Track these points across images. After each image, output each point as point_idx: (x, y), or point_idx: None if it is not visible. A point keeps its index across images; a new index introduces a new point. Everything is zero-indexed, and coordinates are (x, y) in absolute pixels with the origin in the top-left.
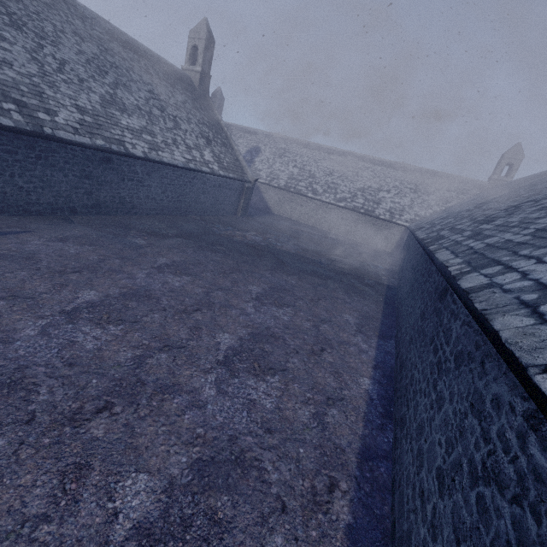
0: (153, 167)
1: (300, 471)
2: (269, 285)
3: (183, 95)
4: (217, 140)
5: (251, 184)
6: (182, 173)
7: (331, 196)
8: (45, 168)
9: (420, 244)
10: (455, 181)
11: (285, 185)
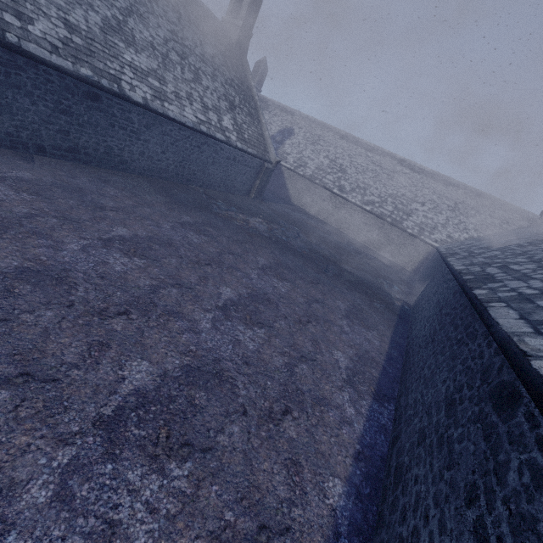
0: (154, 120)
1: None
2: (250, 289)
3: (214, 48)
4: (243, 108)
5: (272, 165)
6: (190, 134)
7: (358, 196)
8: (5, 88)
9: (457, 279)
10: (501, 207)
11: (311, 175)
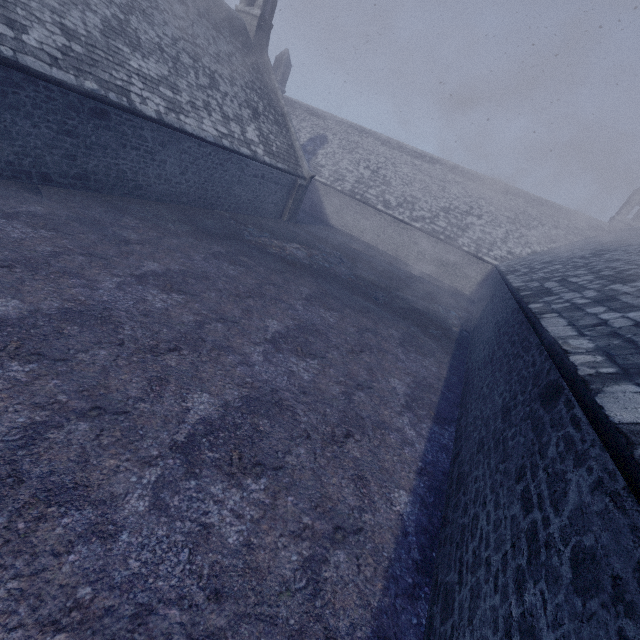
0: (170, 136)
1: None
2: (297, 321)
3: (230, 44)
4: (268, 115)
5: (306, 181)
6: (212, 150)
7: (406, 212)
8: (2, 110)
9: (515, 296)
10: (566, 216)
11: (351, 190)
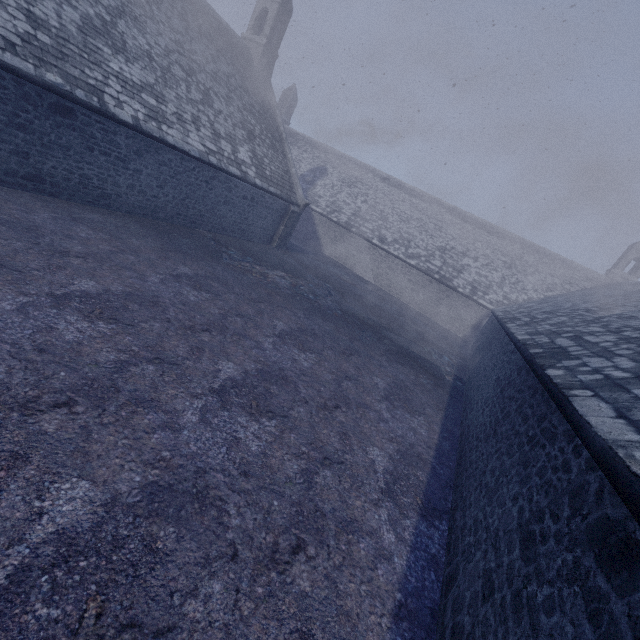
0: (148, 145)
1: None
2: (260, 364)
3: (231, 66)
4: (265, 139)
5: (299, 208)
6: (196, 166)
7: (401, 248)
8: None
9: (522, 353)
10: (562, 265)
11: (347, 222)
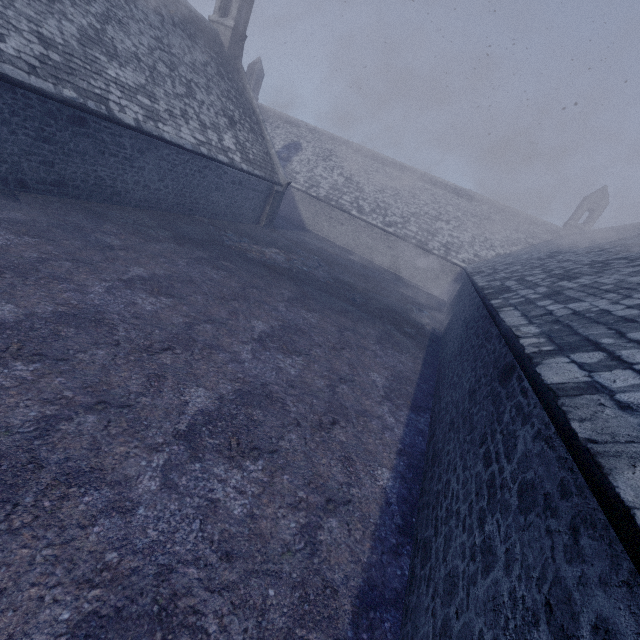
0: (148, 143)
1: (261, 632)
2: (281, 322)
3: (205, 54)
4: (244, 123)
5: (282, 187)
6: (190, 157)
7: (379, 217)
8: None
9: (479, 294)
10: (526, 221)
11: (326, 196)
